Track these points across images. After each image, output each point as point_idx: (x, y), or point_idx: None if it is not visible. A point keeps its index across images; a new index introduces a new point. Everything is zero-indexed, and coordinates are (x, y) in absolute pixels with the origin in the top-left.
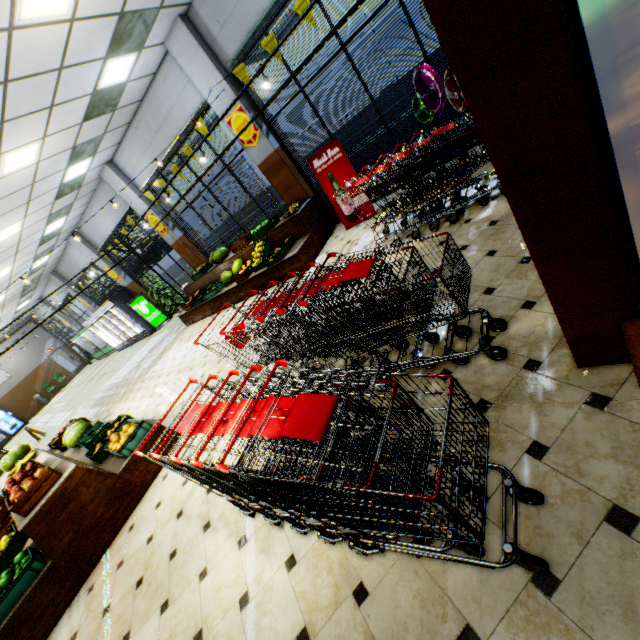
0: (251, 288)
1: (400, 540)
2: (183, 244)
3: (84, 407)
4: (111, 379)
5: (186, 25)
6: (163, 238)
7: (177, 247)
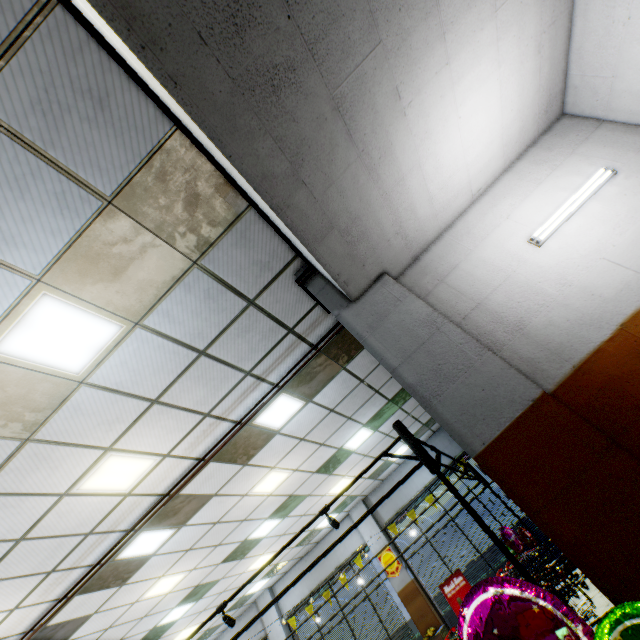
0: None
1: None
2: None
3: None
4: None
5: (364, 503)
6: None
7: None
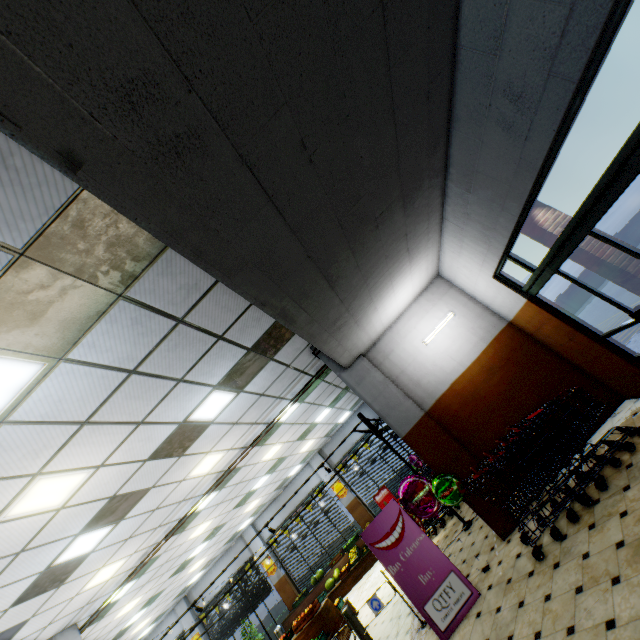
0: (351, 581)
1: (449, 520)
2: (285, 580)
3: None
4: None
5: (319, 454)
6: (270, 578)
7: (279, 585)
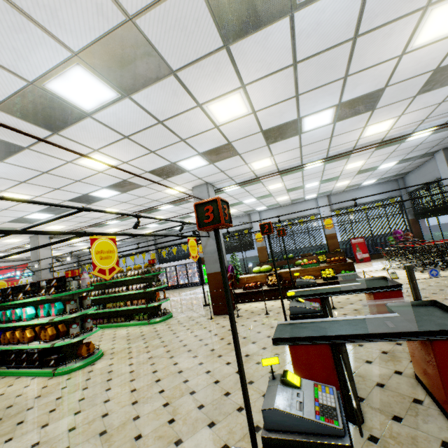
0: None
1: None
2: (265, 248)
3: (176, 296)
4: (187, 292)
5: (327, 197)
6: (256, 243)
7: (260, 249)
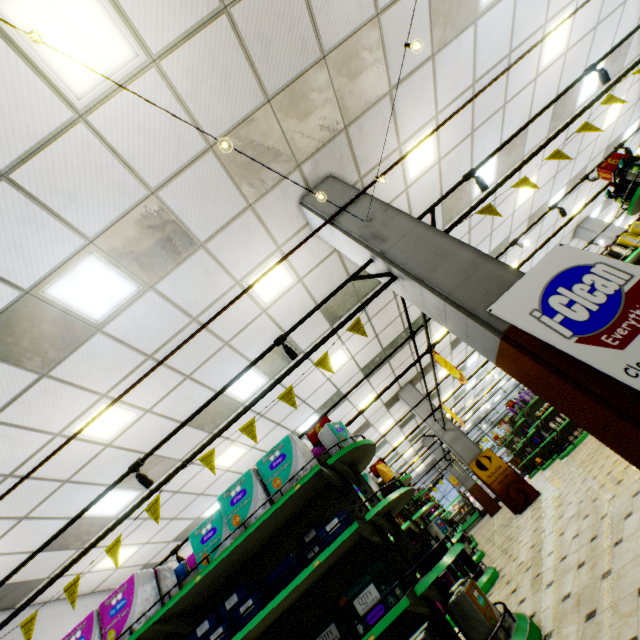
0: None
1: None
2: None
3: None
4: None
5: None
6: None
7: None
